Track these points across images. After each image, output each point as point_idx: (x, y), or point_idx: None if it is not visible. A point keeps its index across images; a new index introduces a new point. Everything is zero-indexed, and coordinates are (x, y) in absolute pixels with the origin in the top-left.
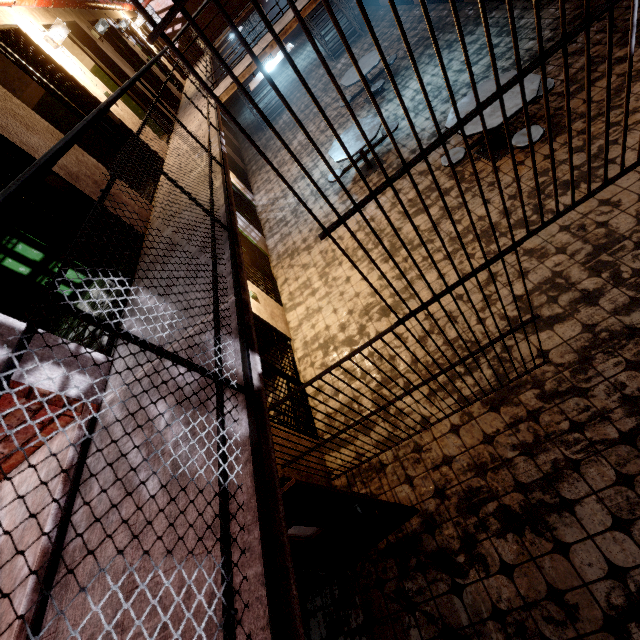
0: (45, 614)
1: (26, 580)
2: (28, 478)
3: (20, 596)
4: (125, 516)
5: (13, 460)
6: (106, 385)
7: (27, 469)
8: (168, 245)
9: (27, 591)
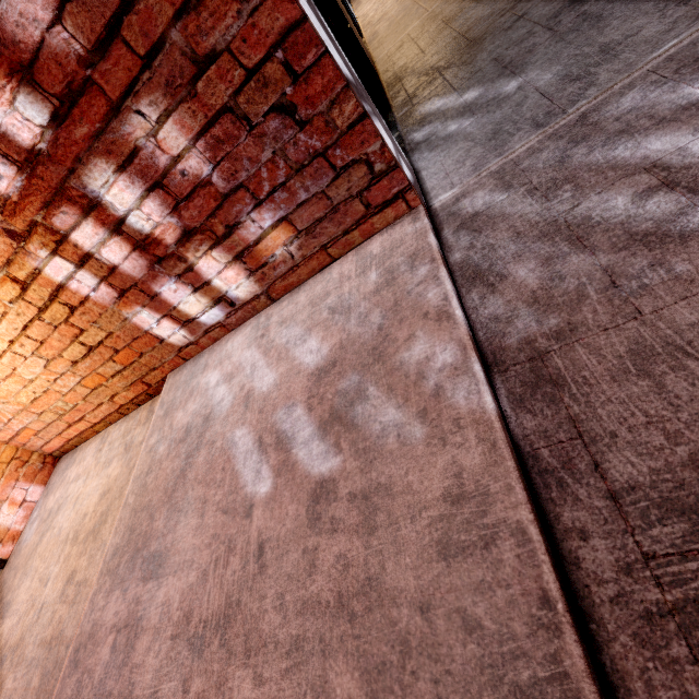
0: (509, 421)
1: (461, 368)
2: (333, 290)
3: (463, 386)
4: (698, 268)
5: (293, 277)
6: (424, 190)
7: (320, 285)
8: (456, 48)
9: (482, 377)
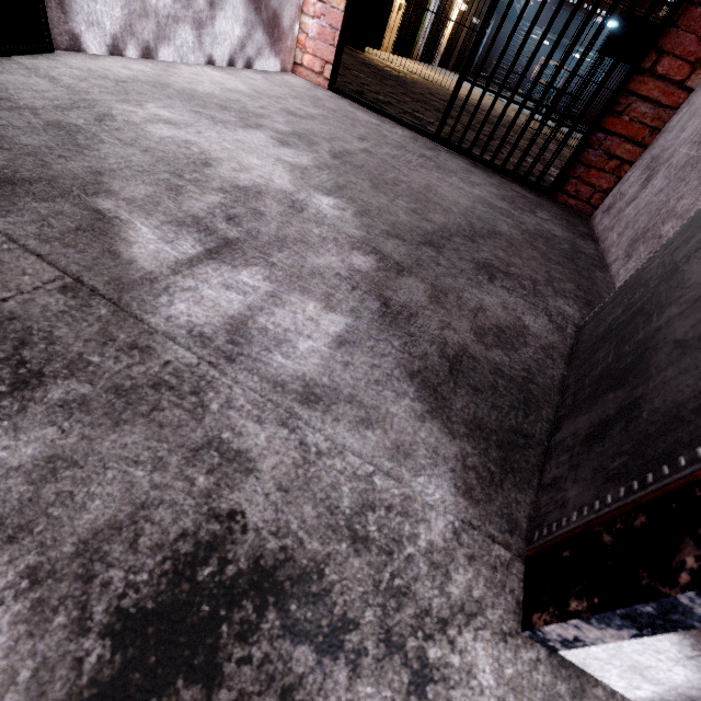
0: None
1: None
2: None
3: None
4: None
5: None
6: None
7: None
8: None
9: None
